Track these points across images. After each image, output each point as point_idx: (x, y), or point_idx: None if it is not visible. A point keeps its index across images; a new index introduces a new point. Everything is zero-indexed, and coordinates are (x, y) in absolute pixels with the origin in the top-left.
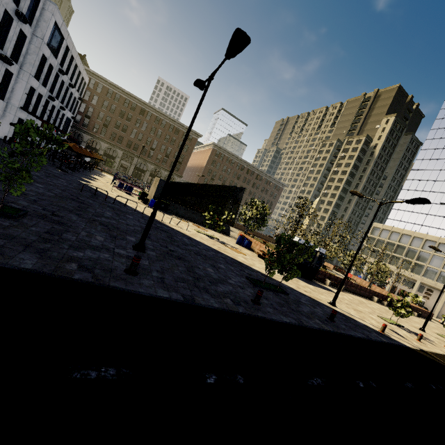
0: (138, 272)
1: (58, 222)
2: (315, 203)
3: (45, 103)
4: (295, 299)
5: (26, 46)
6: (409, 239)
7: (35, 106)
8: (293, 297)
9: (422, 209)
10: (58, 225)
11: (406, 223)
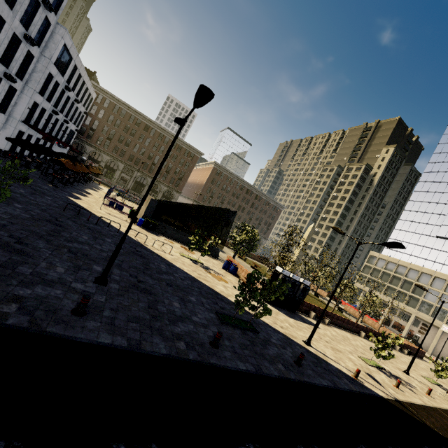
0: (87, 311)
1: (19, 252)
2: (309, 229)
3: (49, 116)
4: (265, 338)
5: (33, 65)
6: (405, 270)
7: (37, 119)
8: (262, 336)
9: (418, 241)
10: (17, 255)
11: (402, 254)
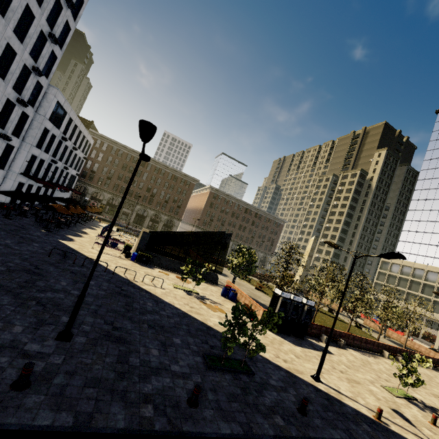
0: (32, 381)
1: None
2: (311, 242)
3: (48, 166)
4: (262, 380)
5: (29, 123)
6: (423, 273)
7: (37, 169)
8: (259, 378)
9: (431, 240)
10: None
11: (416, 256)
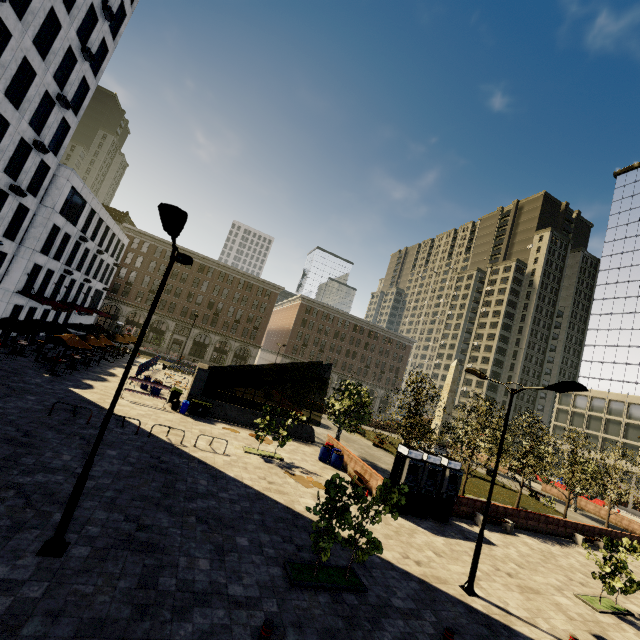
0: None
1: None
2: (451, 370)
3: (60, 278)
4: (380, 600)
5: (29, 220)
6: (623, 408)
7: (43, 285)
8: (375, 597)
9: (628, 357)
10: None
11: (610, 382)
